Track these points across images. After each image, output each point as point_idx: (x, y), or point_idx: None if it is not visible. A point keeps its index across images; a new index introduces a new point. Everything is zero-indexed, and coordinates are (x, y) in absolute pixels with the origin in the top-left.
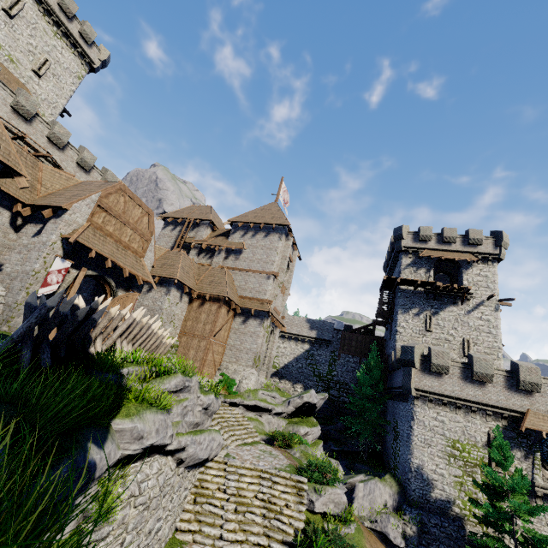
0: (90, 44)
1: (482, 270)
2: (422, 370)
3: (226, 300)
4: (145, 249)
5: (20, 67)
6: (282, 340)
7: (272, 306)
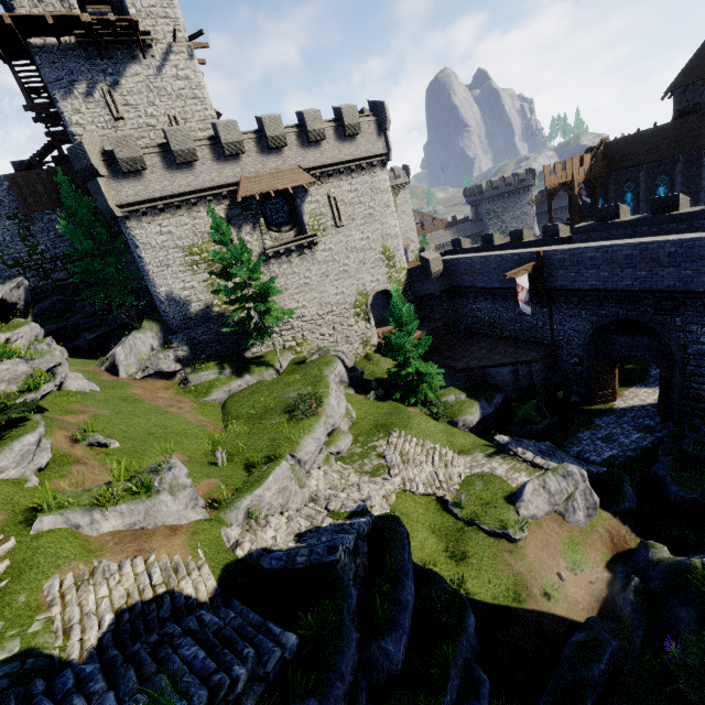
0: None
1: None
2: (114, 176)
3: None
4: None
5: None
6: None
7: None
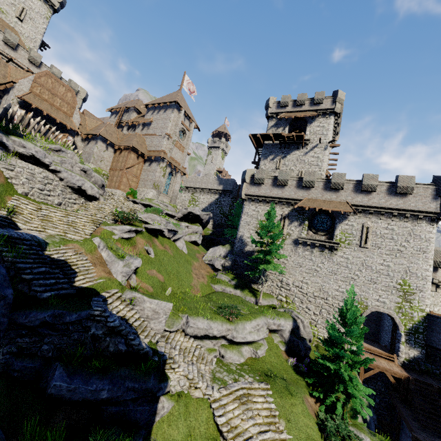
0: None
1: (321, 122)
2: (250, 183)
3: (131, 147)
4: (73, 113)
5: (9, 16)
6: (202, 194)
7: (168, 155)
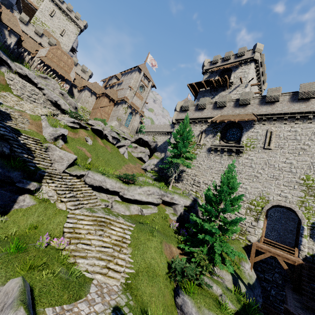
0: (79, 20)
1: (243, 69)
2: (180, 111)
3: (104, 93)
4: (71, 71)
5: (56, 33)
6: (159, 136)
7: (129, 100)
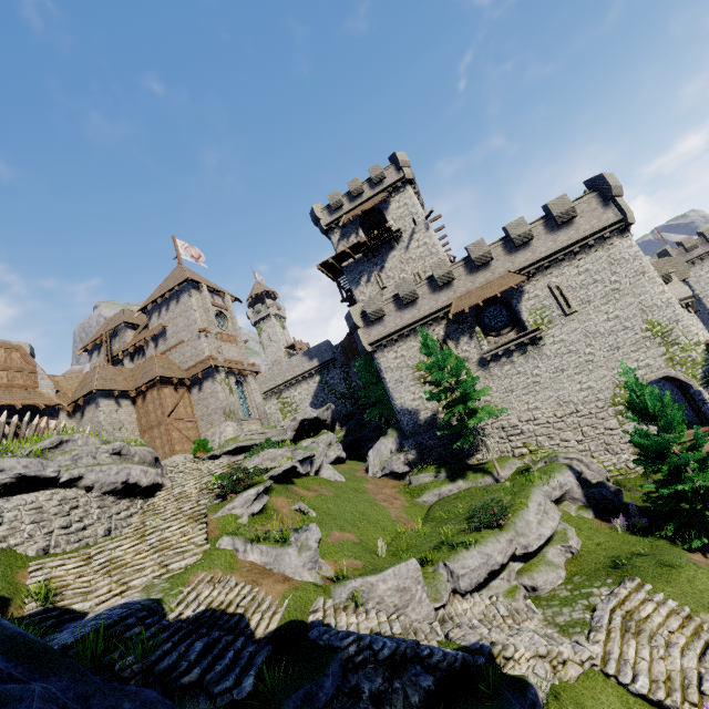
0: None
1: (400, 201)
2: (367, 325)
3: (158, 380)
4: (36, 380)
5: None
6: (293, 389)
7: (220, 359)
